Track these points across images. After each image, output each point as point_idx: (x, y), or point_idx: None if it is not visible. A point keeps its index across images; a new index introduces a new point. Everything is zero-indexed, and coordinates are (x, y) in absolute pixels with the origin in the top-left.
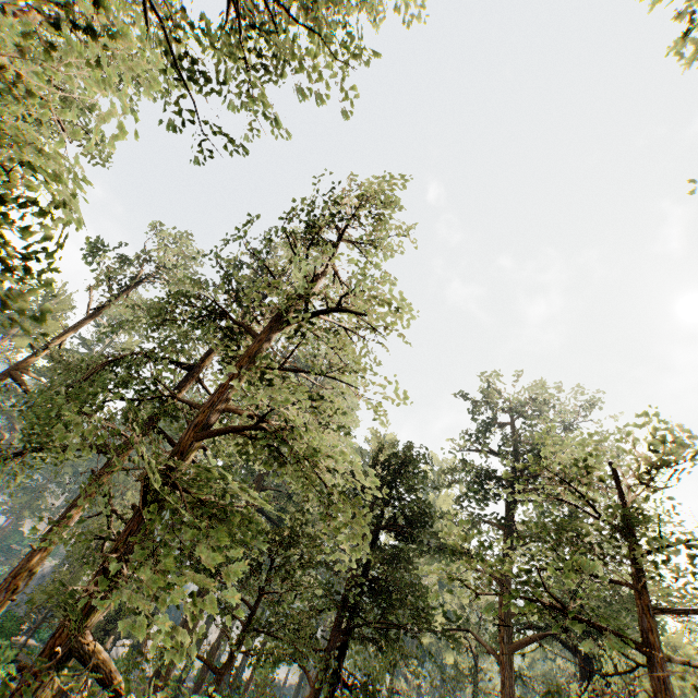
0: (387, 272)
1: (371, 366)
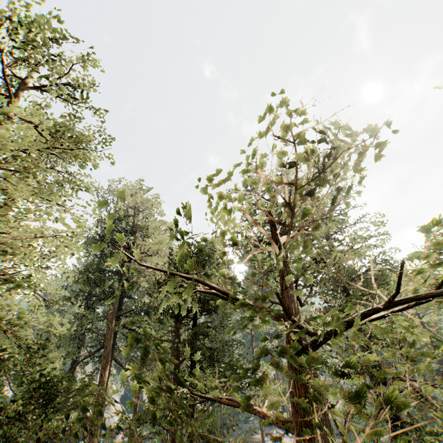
0: (95, 109)
1: (7, 200)
